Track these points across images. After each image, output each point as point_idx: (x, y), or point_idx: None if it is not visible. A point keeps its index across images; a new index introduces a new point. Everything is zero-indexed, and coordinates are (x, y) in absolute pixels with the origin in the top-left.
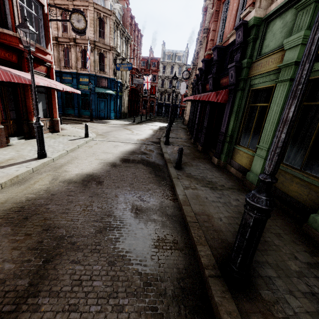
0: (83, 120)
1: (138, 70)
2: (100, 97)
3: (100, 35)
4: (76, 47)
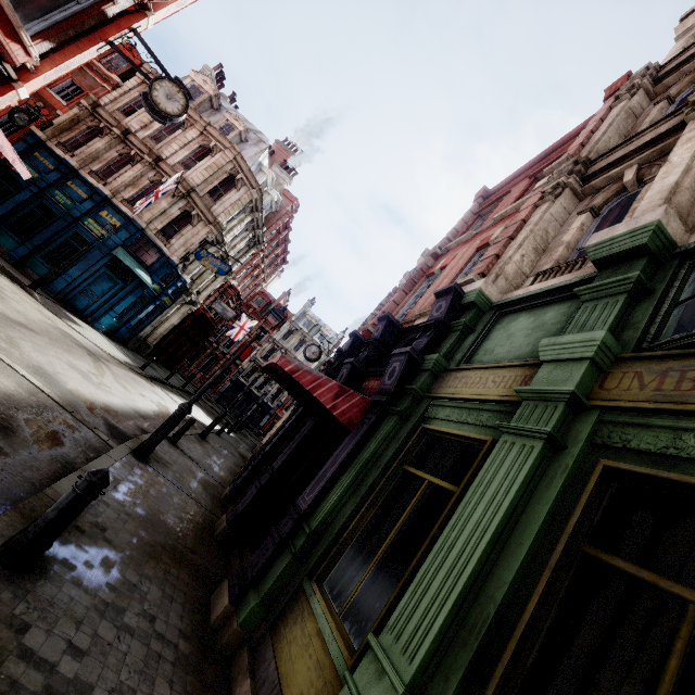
0: (9, 272)
1: (241, 298)
2: (115, 273)
3: (213, 195)
4: (152, 169)
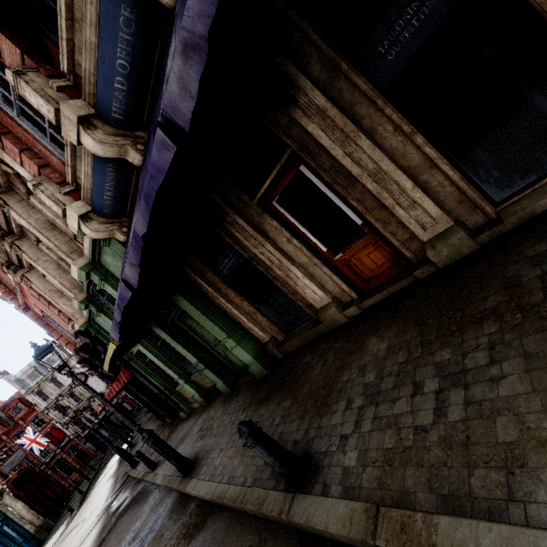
0: None
1: None
2: None
3: None
4: None
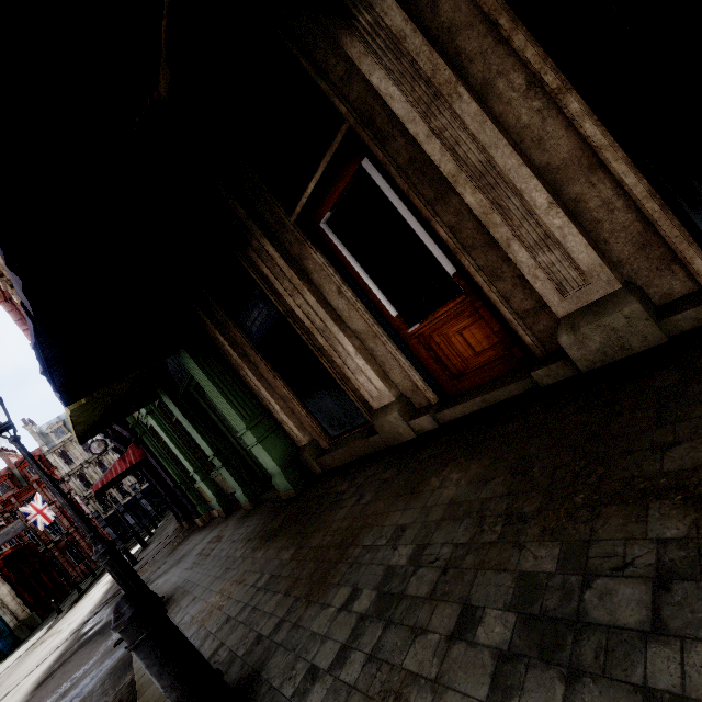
0: None
1: None
2: None
3: None
4: None
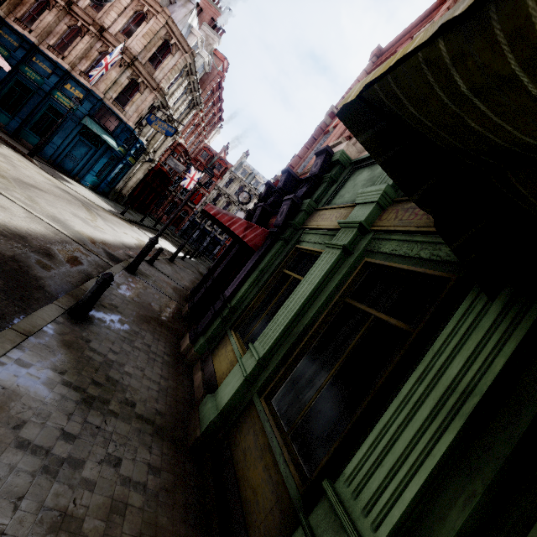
0: (10, 144)
1: (189, 154)
2: (88, 139)
3: (153, 61)
4: (98, 40)
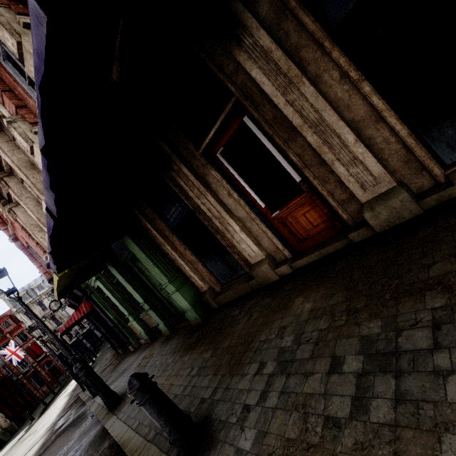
0: None
1: None
2: None
3: None
4: None
